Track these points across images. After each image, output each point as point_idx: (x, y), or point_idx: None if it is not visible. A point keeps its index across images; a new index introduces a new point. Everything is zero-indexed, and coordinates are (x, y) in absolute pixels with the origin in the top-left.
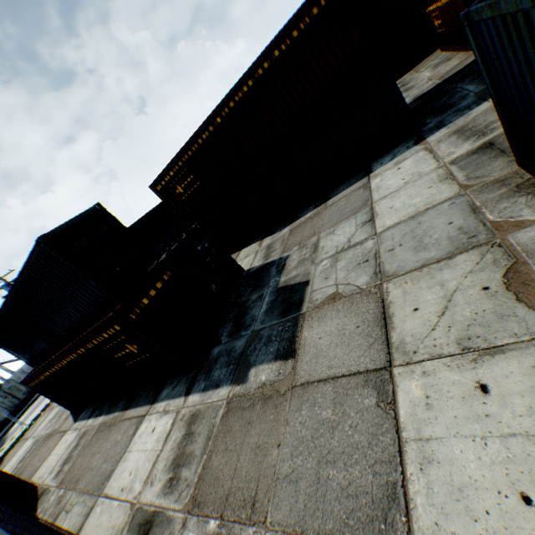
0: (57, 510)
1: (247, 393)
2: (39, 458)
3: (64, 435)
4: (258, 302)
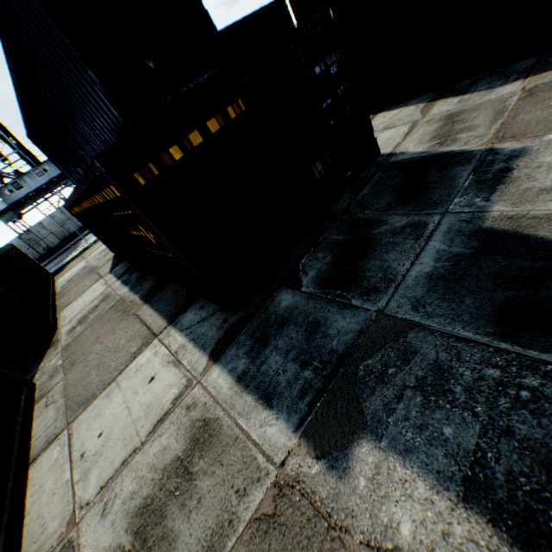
0: (45, 387)
1: (339, 526)
2: (75, 291)
3: (98, 281)
4: (409, 239)
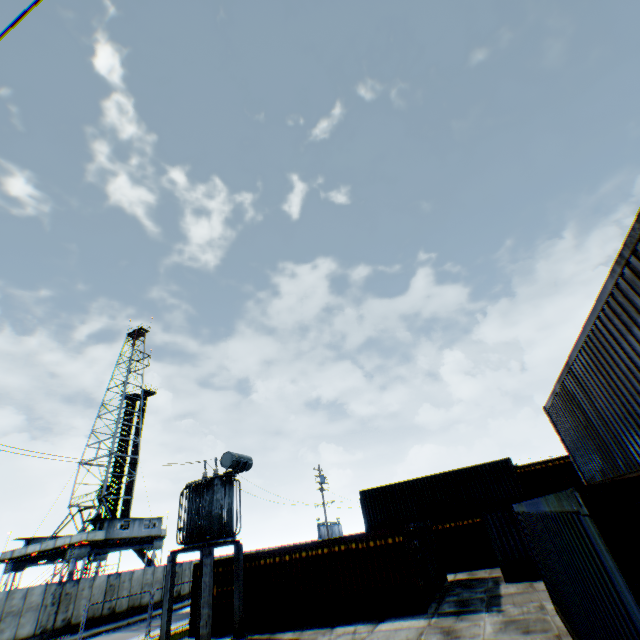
0: None
1: None
2: None
3: None
4: None
